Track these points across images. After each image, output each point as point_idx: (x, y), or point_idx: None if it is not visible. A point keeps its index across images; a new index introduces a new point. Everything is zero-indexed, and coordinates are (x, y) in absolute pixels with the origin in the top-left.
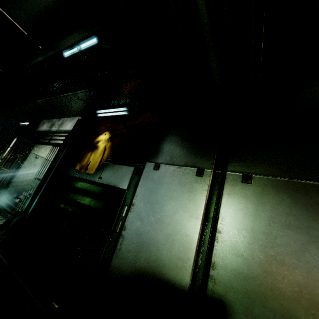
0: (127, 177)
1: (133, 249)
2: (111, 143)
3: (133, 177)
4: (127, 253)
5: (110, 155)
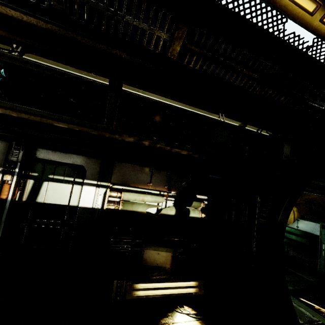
0: (317, 229)
1: None
2: (296, 208)
3: (321, 230)
4: None
5: (299, 215)
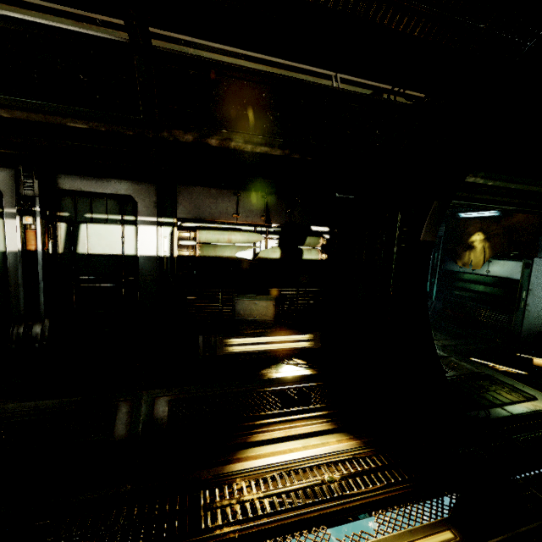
0: (517, 271)
1: (540, 317)
2: (489, 243)
3: (524, 270)
4: (536, 319)
5: (492, 254)
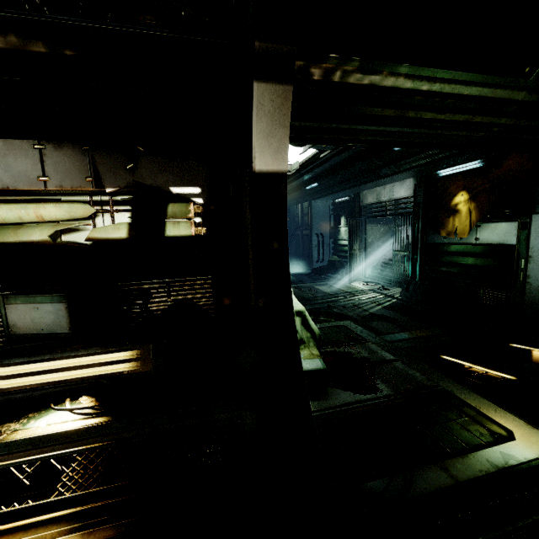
0: (512, 233)
1: None
2: (474, 204)
3: (520, 232)
4: None
5: (480, 216)
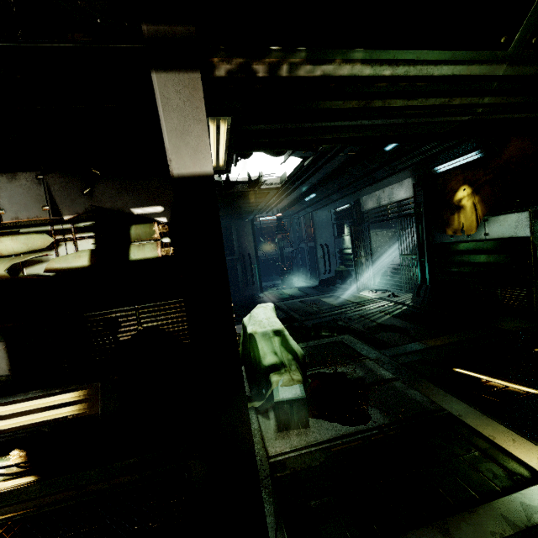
0: (524, 224)
1: None
2: (478, 197)
3: (533, 222)
4: None
5: (486, 209)
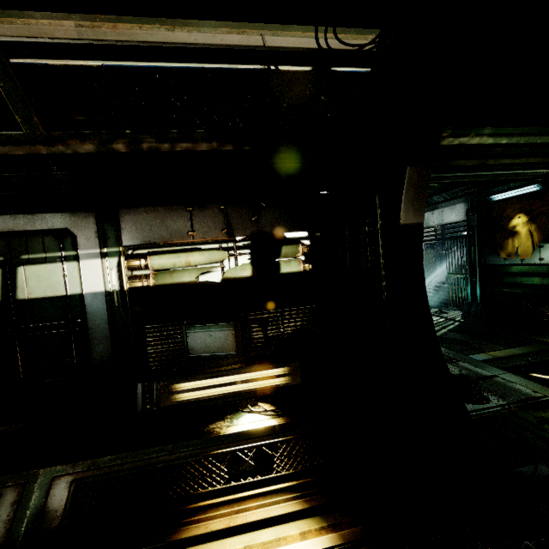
0: None
1: None
2: (535, 225)
3: None
4: None
5: (542, 237)
